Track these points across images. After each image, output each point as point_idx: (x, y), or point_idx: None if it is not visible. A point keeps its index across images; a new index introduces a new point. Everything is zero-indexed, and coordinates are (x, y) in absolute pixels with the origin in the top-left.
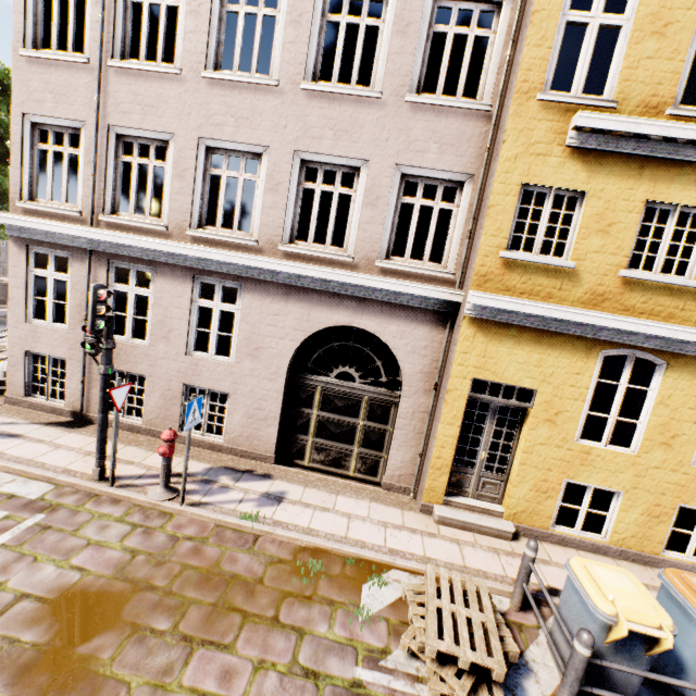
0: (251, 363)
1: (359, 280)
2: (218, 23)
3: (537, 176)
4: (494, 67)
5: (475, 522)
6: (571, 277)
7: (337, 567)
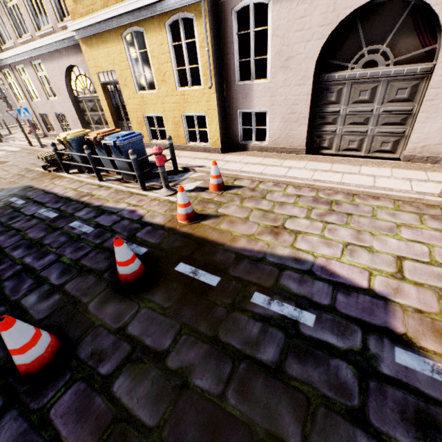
0: (61, 97)
1: (55, 39)
2: None
3: None
4: None
5: None
6: None
7: None
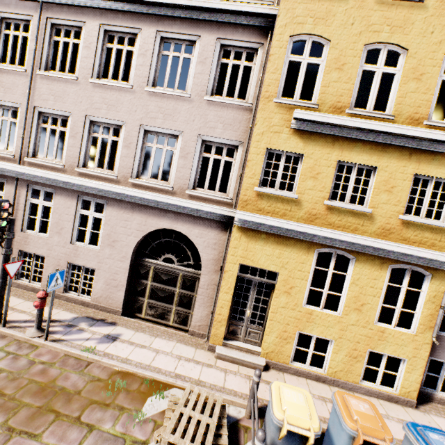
0: (110, 250)
1: (174, 201)
2: (100, 53)
3: (275, 144)
4: (254, 83)
5: (240, 358)
6: (296, 204)
7: (136, 385)
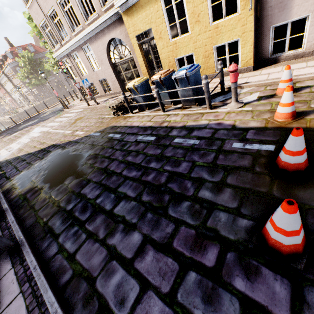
0: (103, 66)
1: (100, 21)
2: None
3: None
4: None
5: None
6: None
7: None
